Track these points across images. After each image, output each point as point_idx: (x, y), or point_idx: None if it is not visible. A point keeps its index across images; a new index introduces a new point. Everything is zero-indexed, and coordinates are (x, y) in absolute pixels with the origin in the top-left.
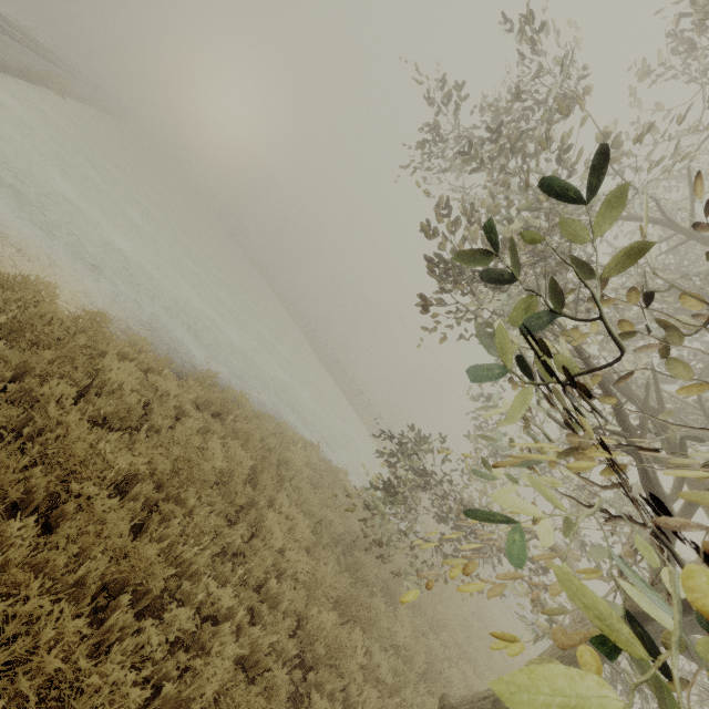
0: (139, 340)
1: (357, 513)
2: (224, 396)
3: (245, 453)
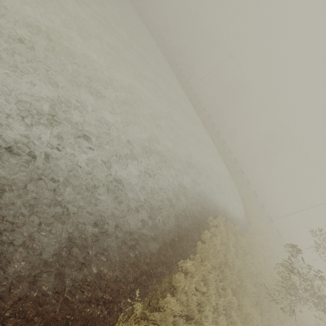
0: (175, 240)
1: (249, 259)
2: (217, 261)
3: (236, 299)
